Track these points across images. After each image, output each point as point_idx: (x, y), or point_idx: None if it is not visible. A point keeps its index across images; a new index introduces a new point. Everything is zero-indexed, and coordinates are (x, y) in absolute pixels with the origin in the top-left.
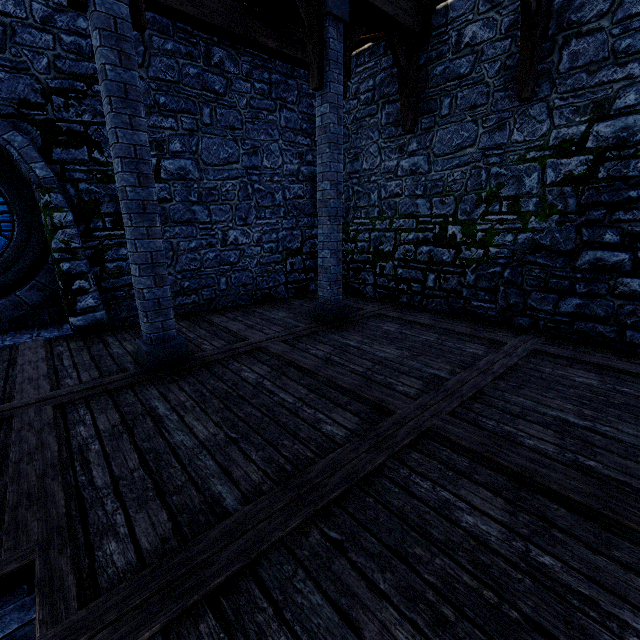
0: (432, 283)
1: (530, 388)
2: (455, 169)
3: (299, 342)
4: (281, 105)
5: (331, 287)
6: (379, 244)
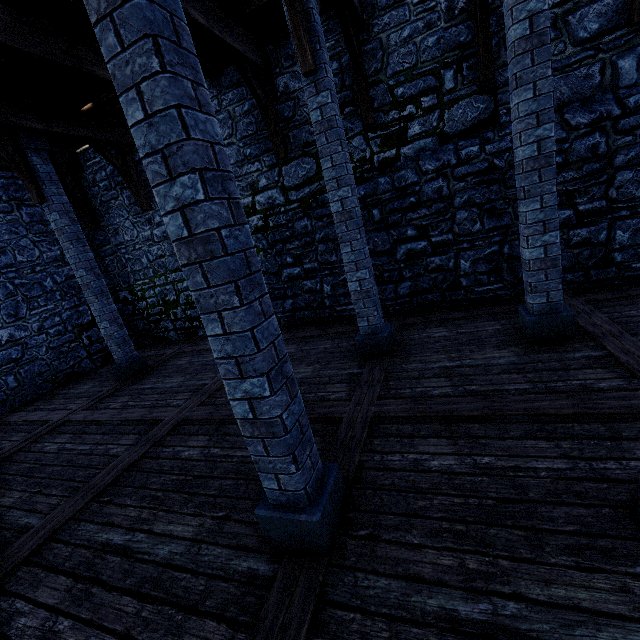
0: None
1: None
2: None
3: (102, 403)
4: (18, 204)
5: (122, 349)
6: (165, 296)
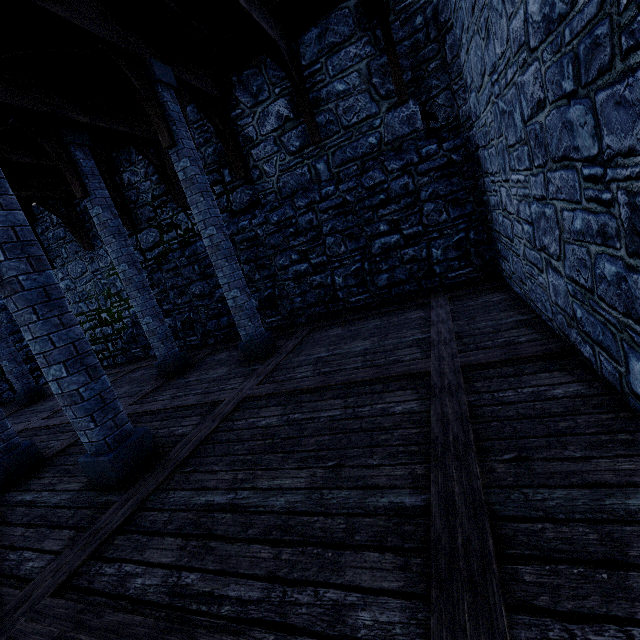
0: (112, 348)
1: None
2: (87, 284)
3: None
4: None
5: (20, 381)
6: None
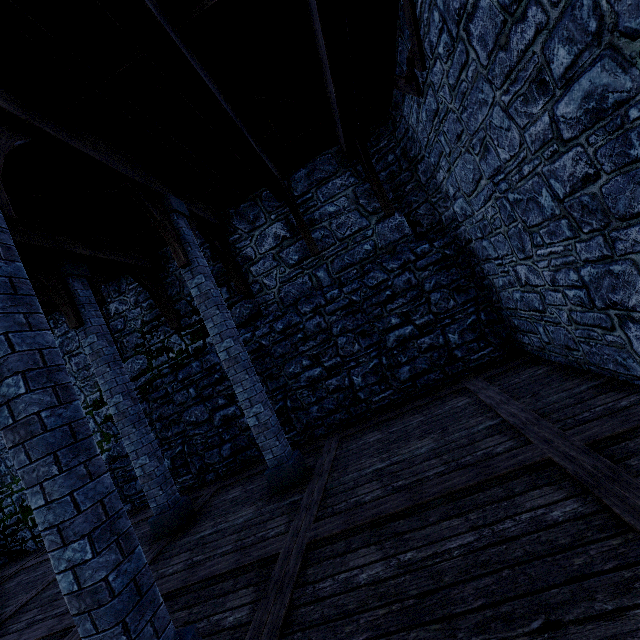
0: None
1: None
2: None
3: None
4: None
5: None
6: (22, 502)
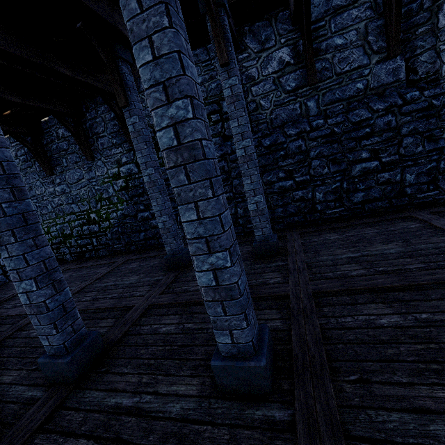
0: (96, 243)
1: (107, 278)
2: (81, 189)
3: None
4: None
5: None
6: (63, 231)
